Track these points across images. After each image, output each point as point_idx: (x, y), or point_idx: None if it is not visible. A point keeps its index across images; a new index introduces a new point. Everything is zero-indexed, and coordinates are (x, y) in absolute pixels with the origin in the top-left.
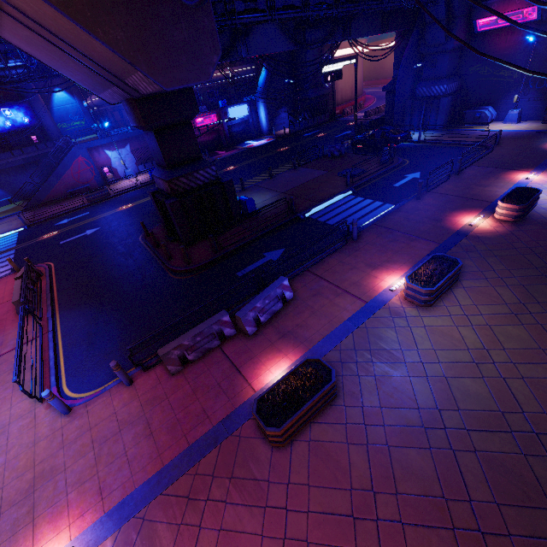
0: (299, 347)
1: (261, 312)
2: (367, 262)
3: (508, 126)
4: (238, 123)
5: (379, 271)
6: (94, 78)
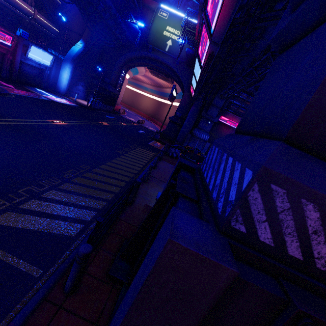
0: None
1: None
2: None
3: None
4: (32, 65)
5: None
6: None
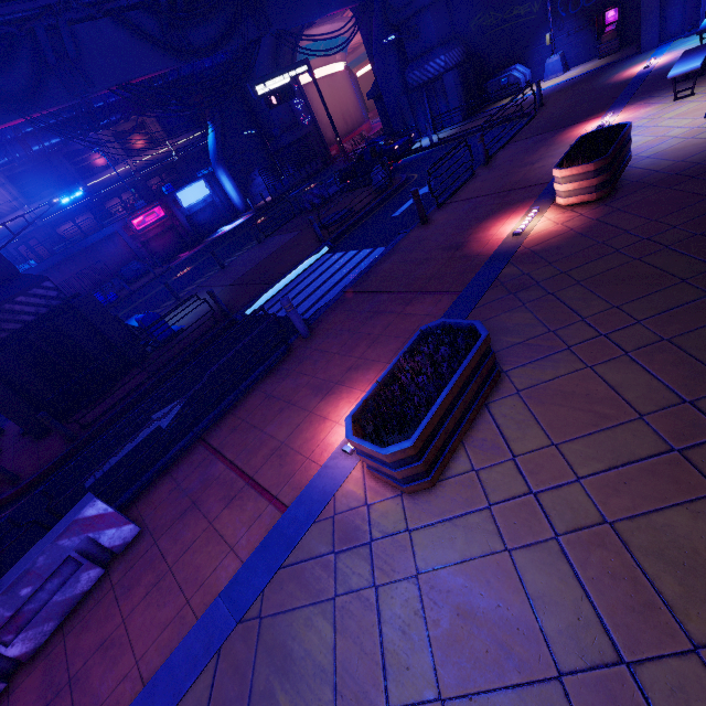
0: None
1: (7, 631)
2: (316, 382)
3: (552, 81)
4: (201, 208)
5: (335, 398)
6: None
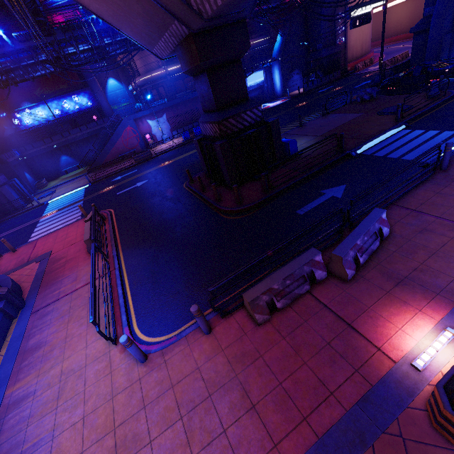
0: (436, 299)
1: (359, 251)
2: None
3: None
4: (254, 89)
5: None
6: (154, 19)
